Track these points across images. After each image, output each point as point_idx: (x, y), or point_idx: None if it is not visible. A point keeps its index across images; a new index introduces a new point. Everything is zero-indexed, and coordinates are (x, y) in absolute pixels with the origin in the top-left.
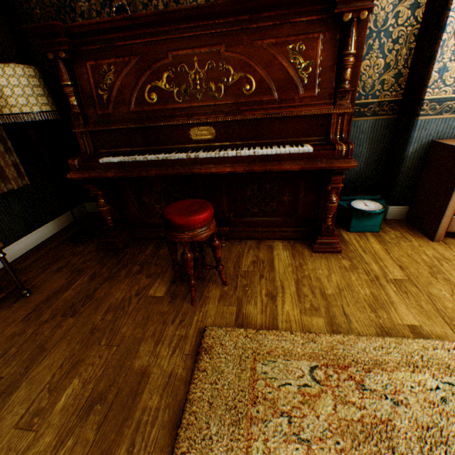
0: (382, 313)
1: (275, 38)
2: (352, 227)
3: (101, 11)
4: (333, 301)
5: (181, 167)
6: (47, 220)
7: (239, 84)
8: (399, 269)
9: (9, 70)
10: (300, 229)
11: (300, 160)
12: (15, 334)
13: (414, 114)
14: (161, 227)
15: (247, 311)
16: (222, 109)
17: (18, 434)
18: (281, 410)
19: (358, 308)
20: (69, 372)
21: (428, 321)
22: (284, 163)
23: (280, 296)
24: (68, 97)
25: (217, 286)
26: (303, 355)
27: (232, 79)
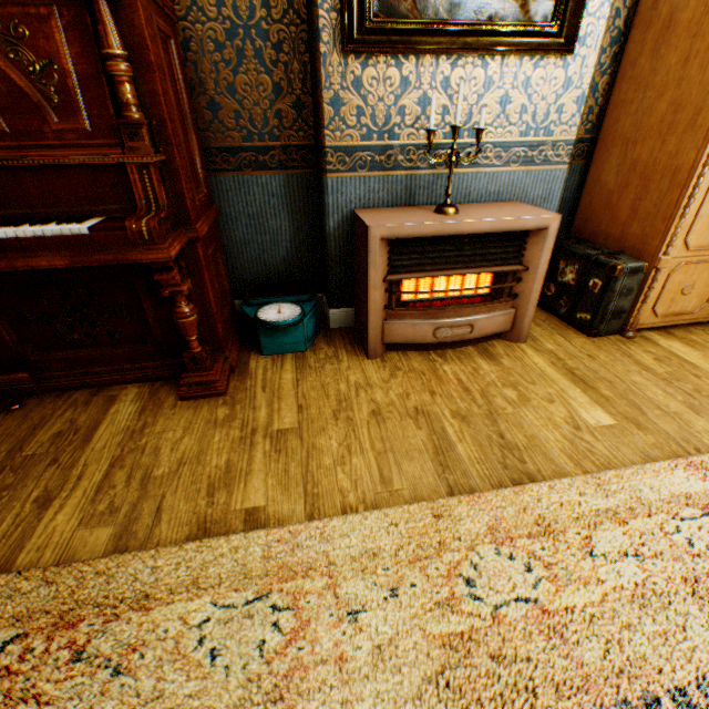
0: (222, 496)
1: None
2: (266, 348)
3: None
4: (156, 488)
5: None
6: None
7: None
8: (296, 411)
9: None
10: (171, 362)
11: (70, 248)
12: None
13: (321, 170)
14: None
15: None
16: None
17: None
18: None
19: (189, 495)
20: None
21: (282, 496)
22: (39, 254)
23: (64, 496)
24: None
25: None
26: (11, 619)
27: None
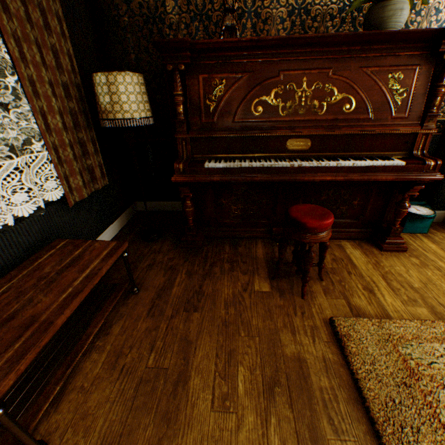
0: None
1: (378, 66)
2: (404, 229)
3: (190, 24)
4: (424, 293)
5: (284, 174)
6: (113, 219)
7: (340, 104)
8: None
9: (128, 78)
10: (363, 231)
11: (393, 172)
12: (149, 329)
13: None
14: (233, 227)
15: (356, 303)
16: (321, 124)
17: (220, 416)
18: (441, 383)
19: None
20: (229, 361)
21: None
22: (379, 174)
23: (376, 289)
24: (176, 106)
25: (314, 281)
26: (430, 339)
27: (334, 98)
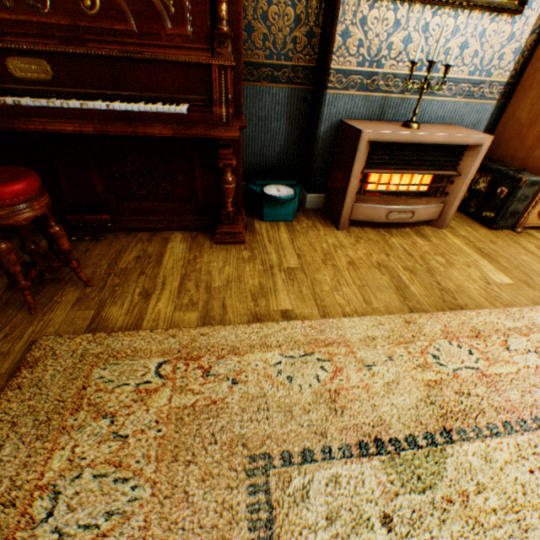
0: (262, 302)
1: None
2: (265, 216)
3: None
4: (217, 294)
5: None
6: None
7: None
8: (297, 257)
9: None
10: (204, 218)
11: (173, 123)
12: None
13: (323, 86)
14: None
15: (109, 313)
16: (55, 33)
17: None
18: (107, 413)
19: (240, 299)
20: None
21: (302, 305)
22: (152, 125)
23: (157, 293)
24: None
25: (77, 288)
26: (156, 353)
27: None
